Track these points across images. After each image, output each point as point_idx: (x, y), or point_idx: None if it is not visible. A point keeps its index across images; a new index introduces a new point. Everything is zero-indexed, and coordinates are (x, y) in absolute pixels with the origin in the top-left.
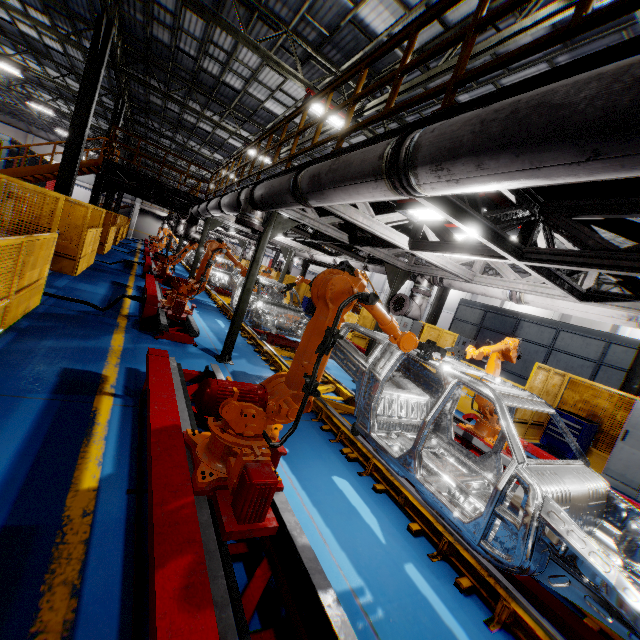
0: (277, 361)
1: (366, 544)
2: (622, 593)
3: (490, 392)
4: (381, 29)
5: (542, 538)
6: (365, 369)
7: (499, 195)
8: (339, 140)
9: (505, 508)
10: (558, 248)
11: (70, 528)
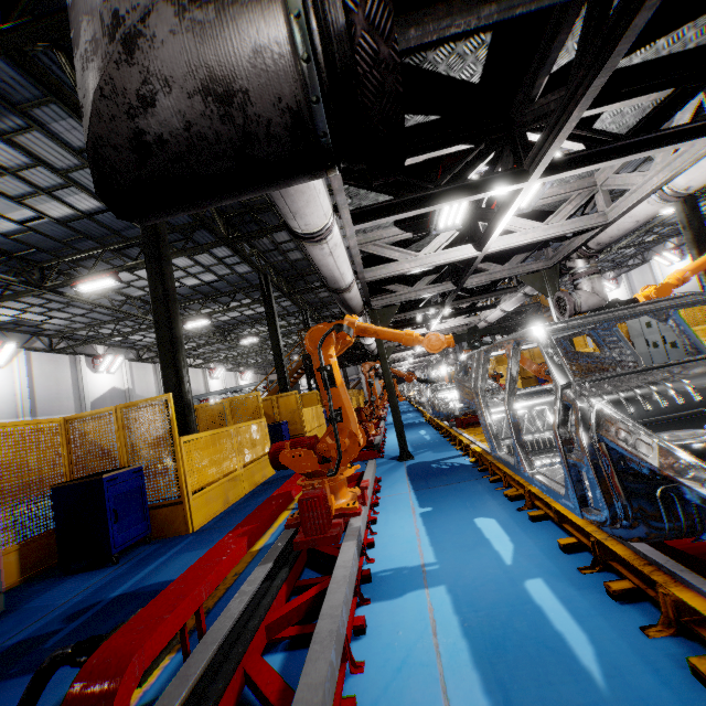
0: (459, 438)
1: (479, 568)
2: (671, 473)
3: (532, 330)
4: None
5: (628, 464)
6: (471, 391)
7: (461, 154)
8: None
9: (576, 450)
10: (647, 108)
11: (223, 582)
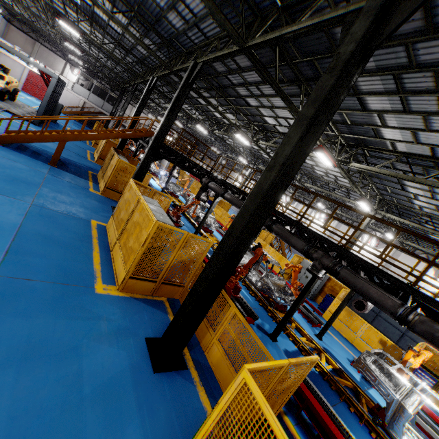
0: (293, 334)
1: None
2: None
3: None
4: (389, 137)
5: None
6: (396, 399)
7: None
8: (417, 282)
9: None
10: None
11: None
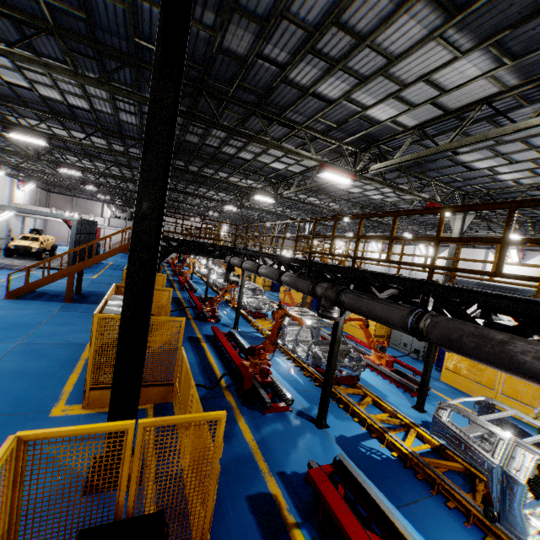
0: (358, 412)
1: None
2: None
3: None
4: (384, 117)
5: None
6: (494, 466)
7: None
8: (431, 273)
9: None
10: None
11: None
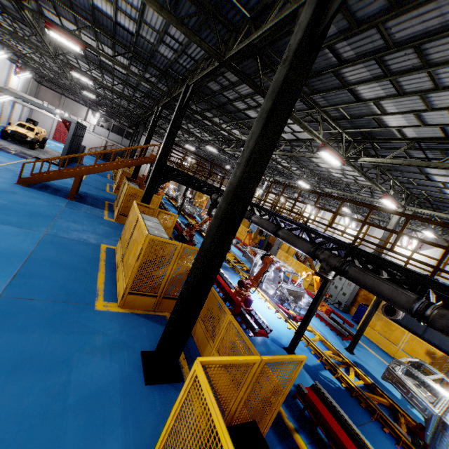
0: (315, 347)
1: None
2: None
3: None
4: (393, 124)
5: None
6: (434, 413)
7: None
8: (434, 273)
9: None
10: None
11: None
